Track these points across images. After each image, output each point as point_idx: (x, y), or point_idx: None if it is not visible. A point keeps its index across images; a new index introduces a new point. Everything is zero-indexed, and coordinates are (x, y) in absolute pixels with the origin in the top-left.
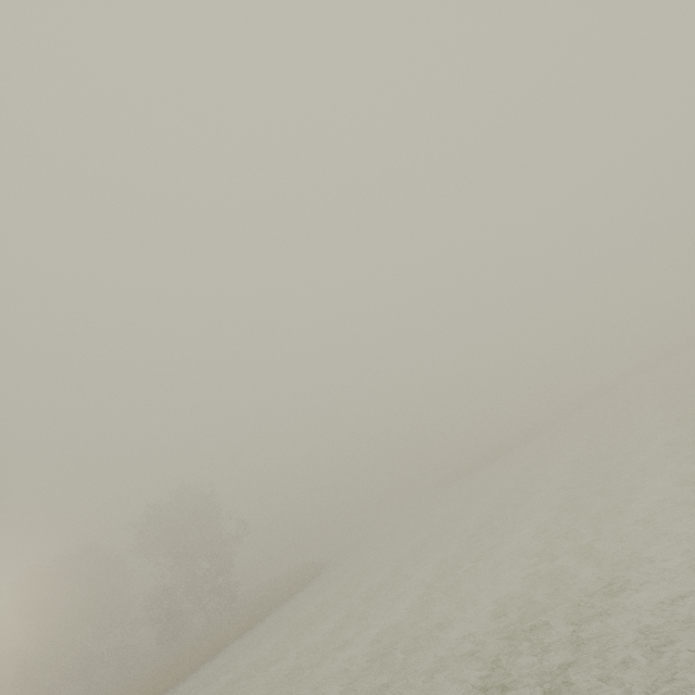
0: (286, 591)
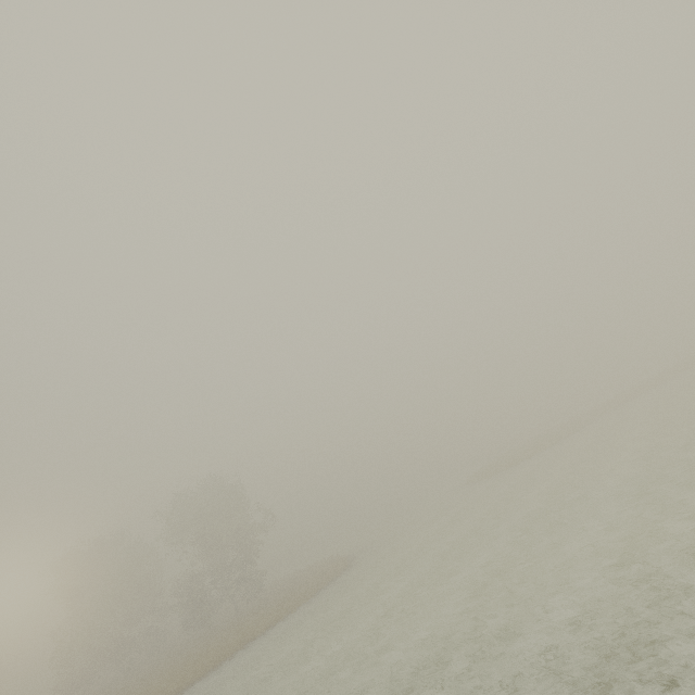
0: (314, 584)
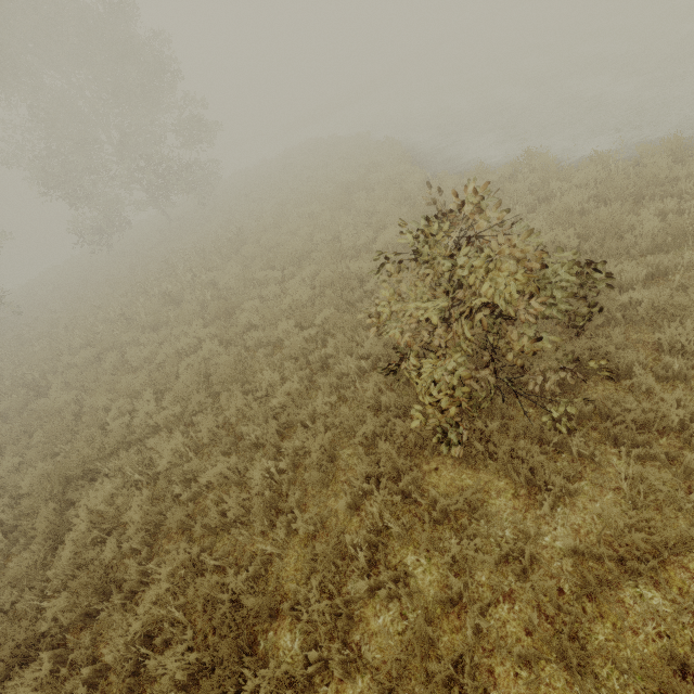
0: (324, 143)
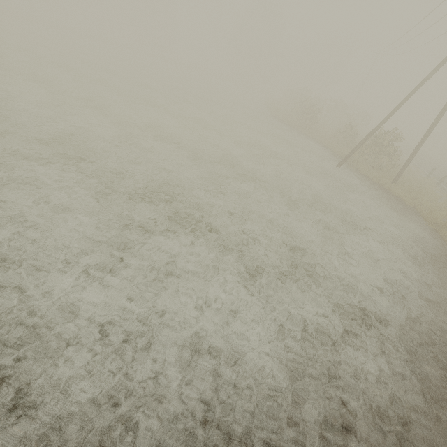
0: None
